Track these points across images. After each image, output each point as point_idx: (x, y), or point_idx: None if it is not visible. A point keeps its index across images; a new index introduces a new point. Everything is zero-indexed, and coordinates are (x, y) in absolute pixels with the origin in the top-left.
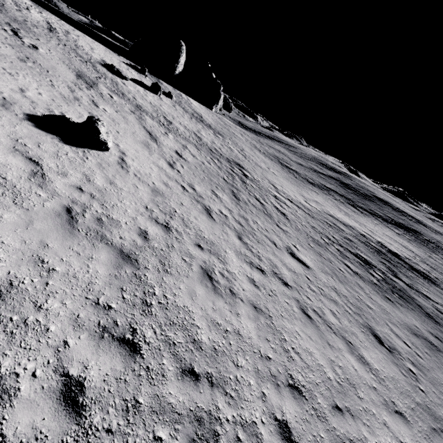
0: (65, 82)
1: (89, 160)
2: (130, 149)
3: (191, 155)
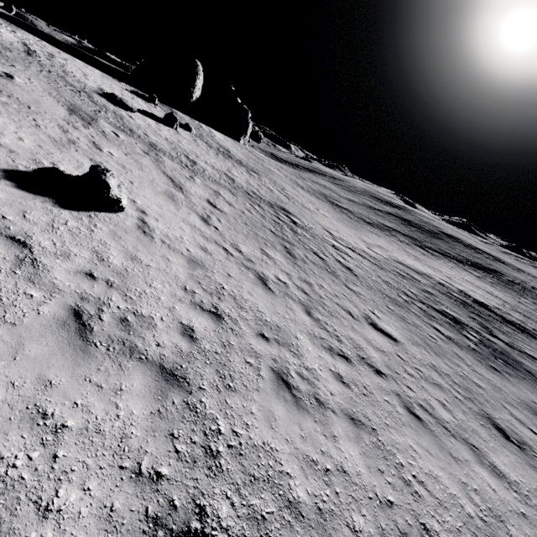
0: (54, 119)
1: (98, 228)
2: (151, 205)
3: (227, 203)
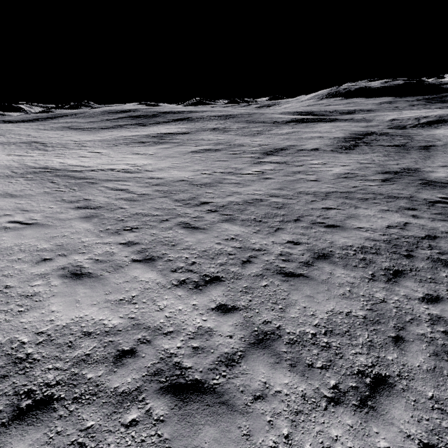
0: None
1: None
2: None
3: None
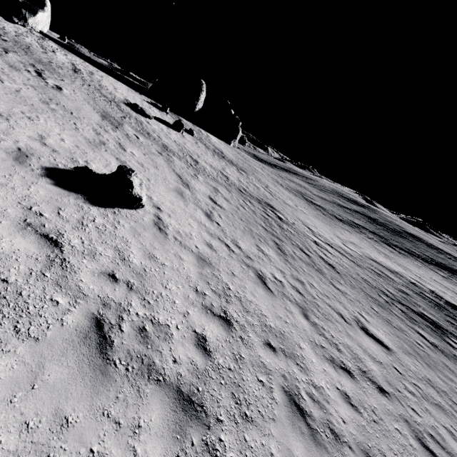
0: (90, 124)
1: (121, 224)
2: (164, 201)
3: (224, 199)
